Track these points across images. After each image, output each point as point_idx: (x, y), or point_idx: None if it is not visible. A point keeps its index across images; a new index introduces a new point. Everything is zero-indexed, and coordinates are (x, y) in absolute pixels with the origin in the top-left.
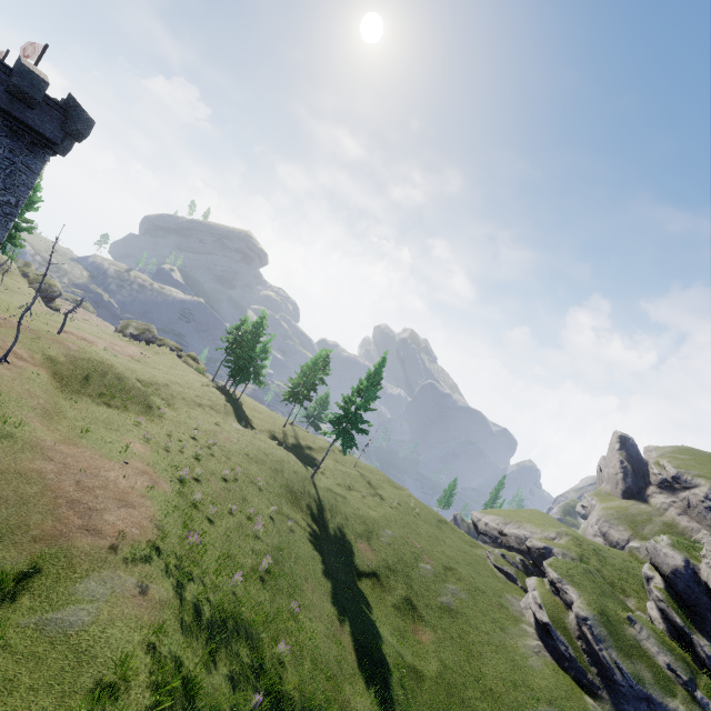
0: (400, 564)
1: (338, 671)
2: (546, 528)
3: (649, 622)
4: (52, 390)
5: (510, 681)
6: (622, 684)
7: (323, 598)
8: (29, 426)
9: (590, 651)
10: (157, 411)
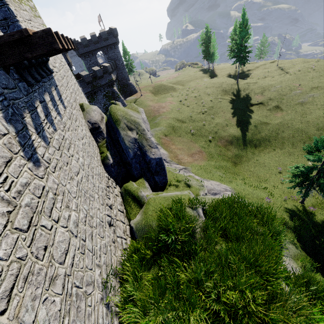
0: (278, 96)
1: (225, 125)
2: None
3: None
4: (152, 96)
5: (322, 117)
6: None
7: (228, 114)
8: (148, 103)
9: None
10: (177, 89)
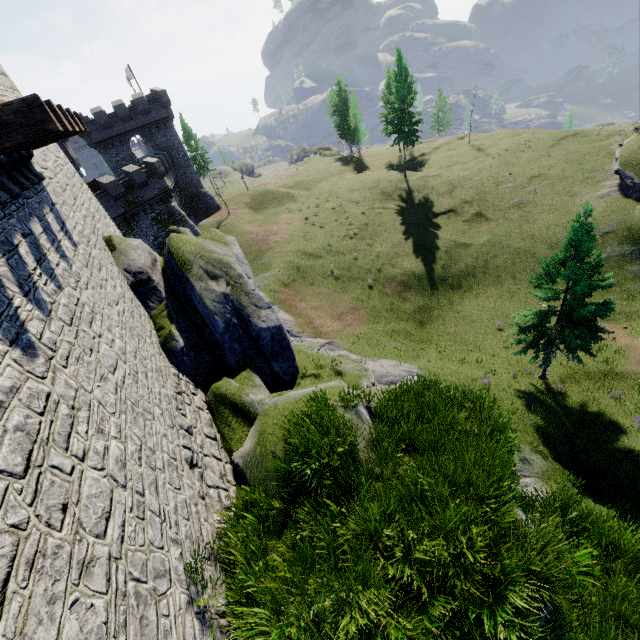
0: (477, 196)
1: (394, 256)
2: None
3: None
4: (250, 214)
5: (554, 225)
6: None
7: (396, 234)
8: (244, 228)
9: None
10: (297, 197)
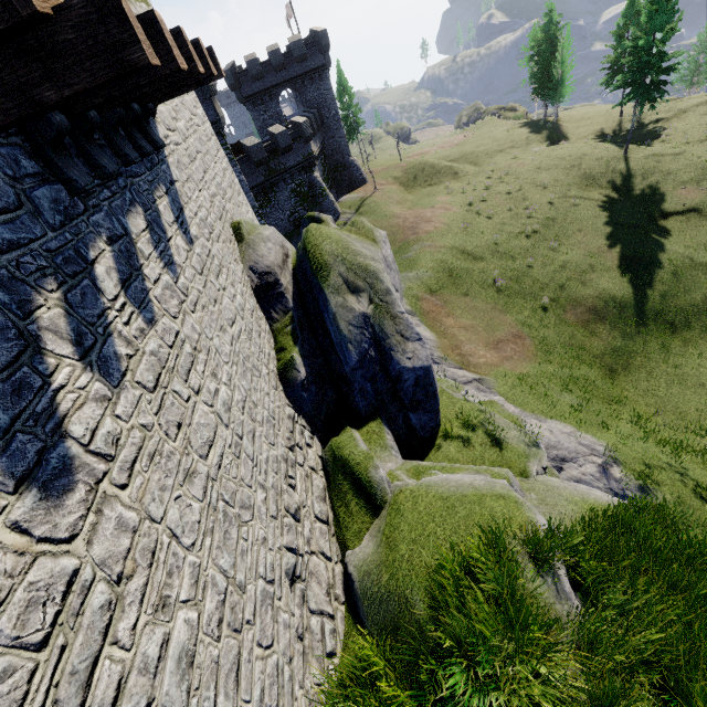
0: None
1: (587, 269)
2: None
3: None
4: (399, 192)
5: None
6: None
7: (596, 238)
8: (390, 210)
9: None
10: (462, 174)
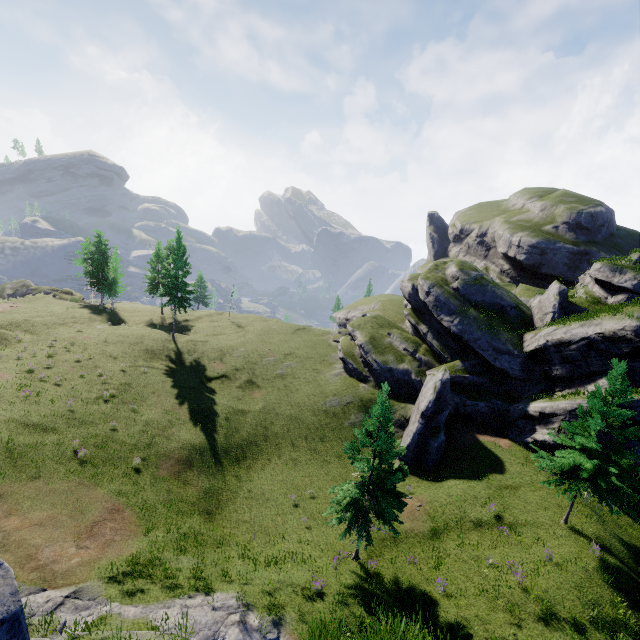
0: (247, 365)
1: (168, 424)
2: (371, 303)
3: (399, 331)
4: None
5: (313, 395)
6: (377, 369)
7: (168, 398)
8: None
9: (365, 361)
10: (14, 340)
